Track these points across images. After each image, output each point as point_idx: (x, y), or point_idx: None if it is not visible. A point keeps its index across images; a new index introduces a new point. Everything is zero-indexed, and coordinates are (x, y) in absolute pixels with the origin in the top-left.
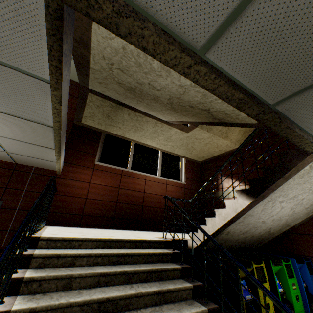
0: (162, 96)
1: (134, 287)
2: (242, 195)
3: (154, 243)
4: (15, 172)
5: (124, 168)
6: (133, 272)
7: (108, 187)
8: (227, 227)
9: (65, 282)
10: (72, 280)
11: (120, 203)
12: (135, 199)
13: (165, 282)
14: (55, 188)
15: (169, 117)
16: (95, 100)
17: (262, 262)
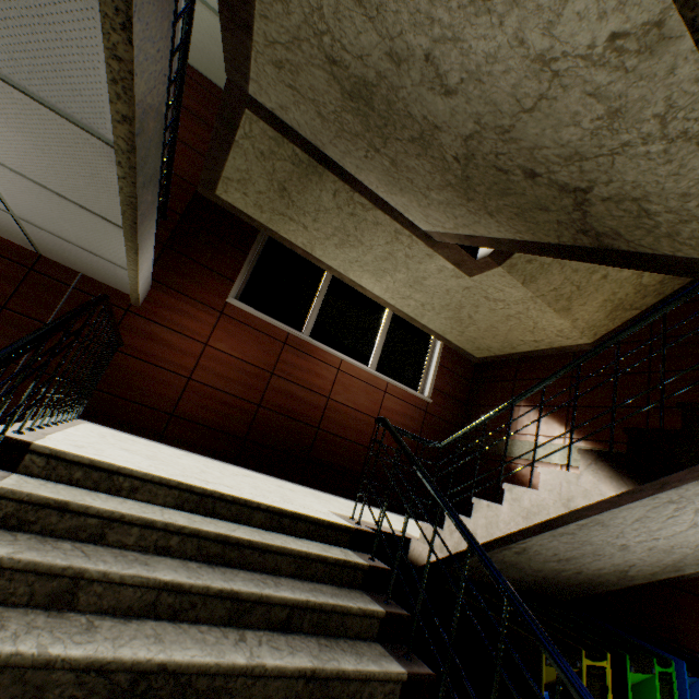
0: (450, 122)
1: (247, 643)
2: (597, 466)
3: (328, 529)
4: (34, 276)
5: (294, 330)
6: (255, 598)
7: (247, 364)
8: (526, 536)
9: (60, 586)
10: (80, 586)
11: (266, 408)
12: (304, 408)
13: (335, 646)
14: (117, 333)
15: (440, 218)
16: (259, 134)
17: (606, 657)
